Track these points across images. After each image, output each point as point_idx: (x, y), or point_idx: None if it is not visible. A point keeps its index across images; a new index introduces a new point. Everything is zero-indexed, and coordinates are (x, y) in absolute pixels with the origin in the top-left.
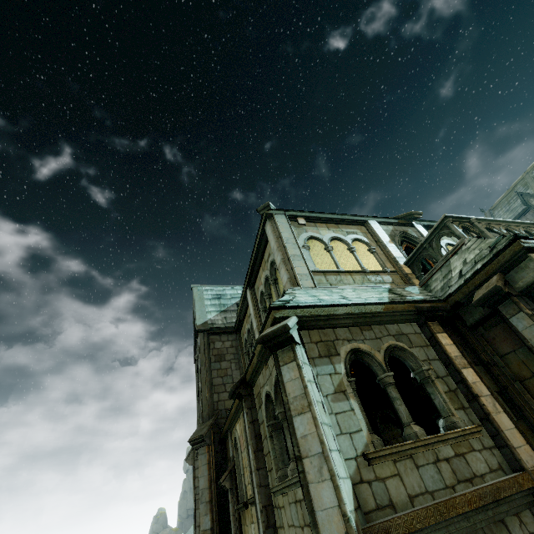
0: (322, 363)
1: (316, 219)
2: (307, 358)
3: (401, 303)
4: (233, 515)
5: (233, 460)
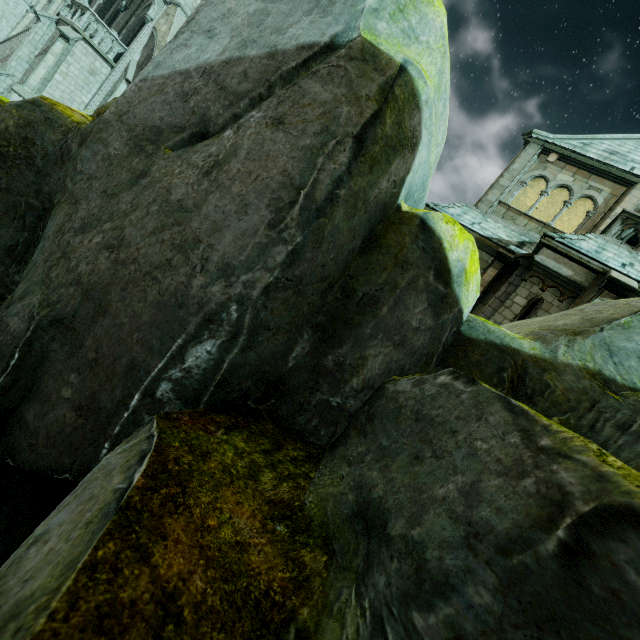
0: None
1: (572, 161)
2: None
3: (492, 242)
4: None
5: None
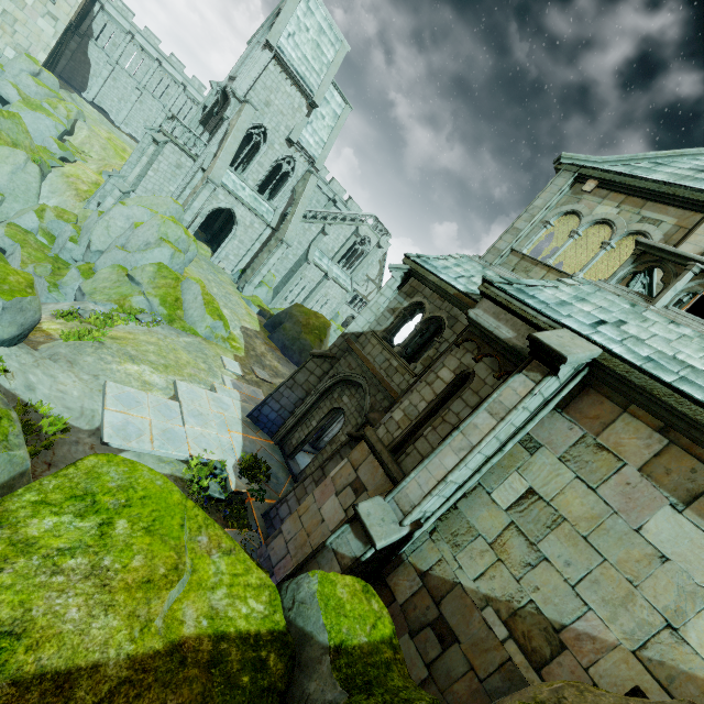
0: (402, 296)
1: (618, 186)
2: (397, 288)
3: (471, 299)
4: None
5: None
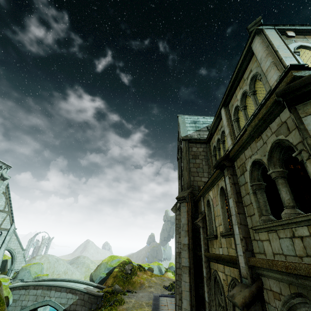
0: None
1: (306, 32)
2: None
3: None
4: (203, 241)
5: (204, 212)
